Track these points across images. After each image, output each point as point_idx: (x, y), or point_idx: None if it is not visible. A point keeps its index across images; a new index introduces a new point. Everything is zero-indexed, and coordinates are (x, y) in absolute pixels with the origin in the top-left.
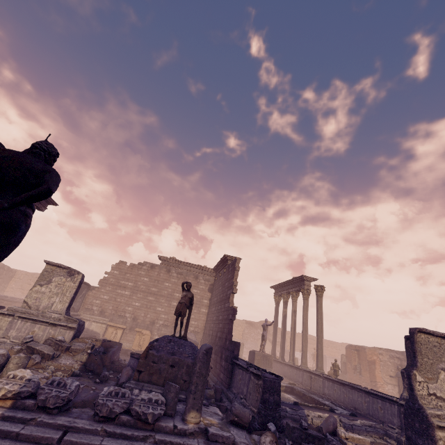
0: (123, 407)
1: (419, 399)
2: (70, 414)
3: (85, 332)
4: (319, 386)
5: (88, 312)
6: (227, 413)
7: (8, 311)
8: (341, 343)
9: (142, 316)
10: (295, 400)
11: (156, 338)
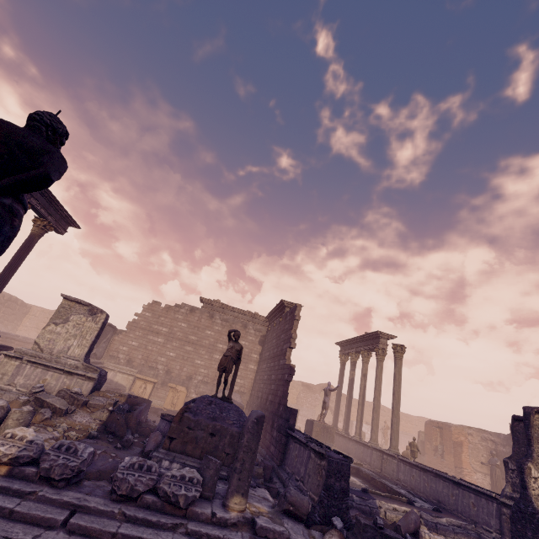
0: (148, 484)
1: (534, 500)
2: (81, 488)
3: (109, 384)
4: (392, 470)
5: (113, 360)
6: (279, 499)
7: (16, 354)
8: (418, 416)
9: (178, 368)
10: (361, 485)
11: (193, 396)
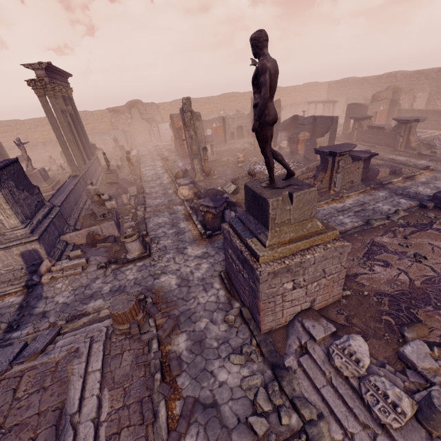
0: None
1: None
2: None
3: None
4: None
5: None
6: None
7: None
8: (220, 95)
9: None
10: None
11: None
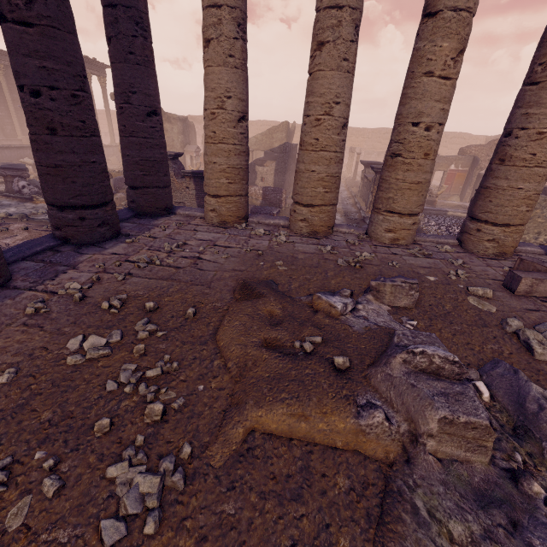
0: None
1: None
2: None
3: None
4: None
5: None
6: None
7: None
8: None
9: None
10: None
11: None
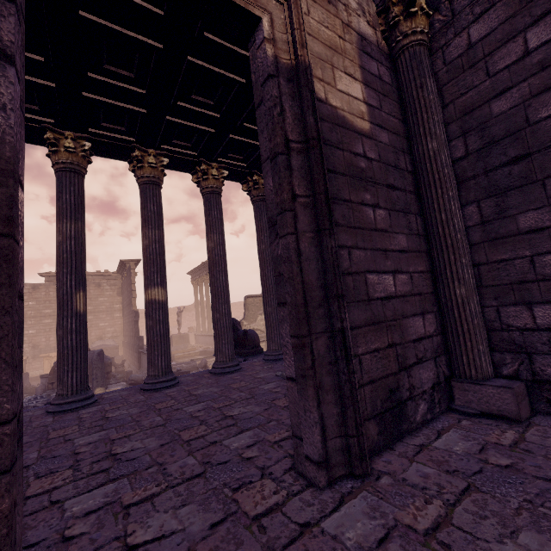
0: (44, 403)
1: None
2: None
3: None
4: None
5: None
6: (127, 382)
7: None
8: None
9: (44, 341)
10: None
11: None
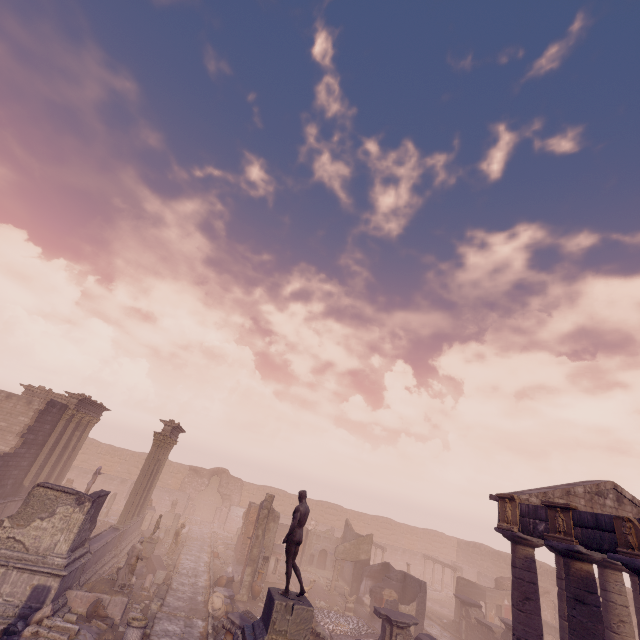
0: None
1: None
2: None
3: None
4: None
5: None
6: None
7: None
8: (319, 501)
9: None
10: None
11: None
